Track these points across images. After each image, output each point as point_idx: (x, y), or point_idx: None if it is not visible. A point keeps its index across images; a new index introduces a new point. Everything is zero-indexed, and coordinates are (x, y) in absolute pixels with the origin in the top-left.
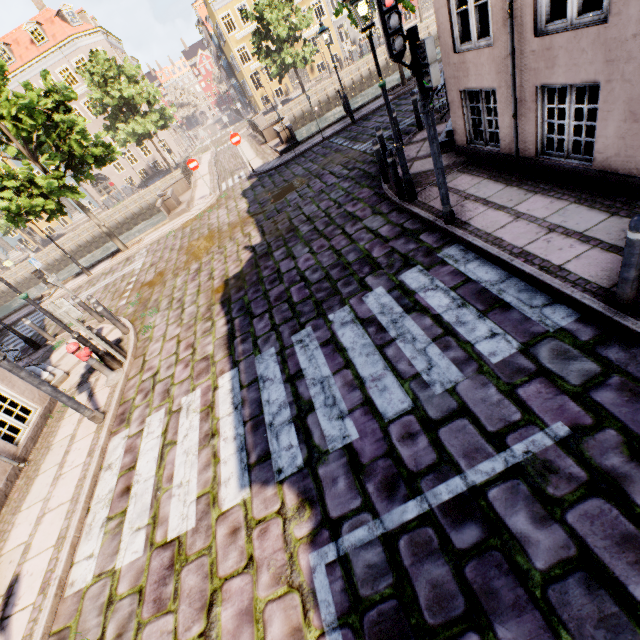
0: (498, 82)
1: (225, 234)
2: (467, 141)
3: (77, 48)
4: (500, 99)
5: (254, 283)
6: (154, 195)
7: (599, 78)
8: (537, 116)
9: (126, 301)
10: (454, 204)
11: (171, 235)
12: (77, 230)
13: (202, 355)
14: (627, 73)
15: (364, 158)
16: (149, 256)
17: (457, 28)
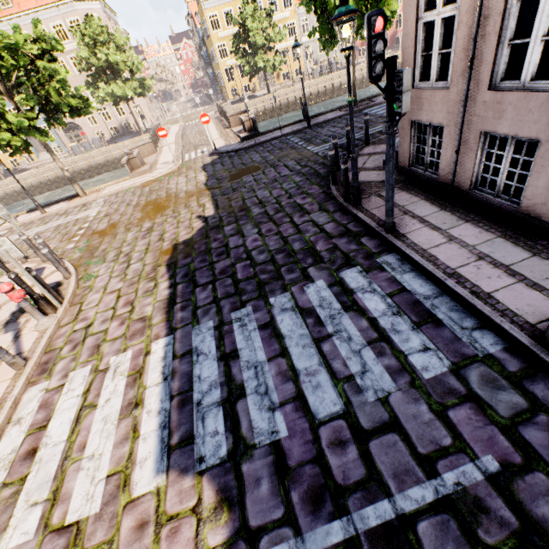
0: (447, 121)
1: (181, 200)
2: (409, 164)
3: (74, 10)
4: (446, 135)
5: (202, 252)
6: (121, 151)
7: (540, 136)
8: (477, 156)
9: (74, 245)
10: (394, 216)
11: (130, 191)
12: (41, 168)
13: (140, 315)
14: None
15: (316, 159)
16: (105, 206)
17: (419, 68)
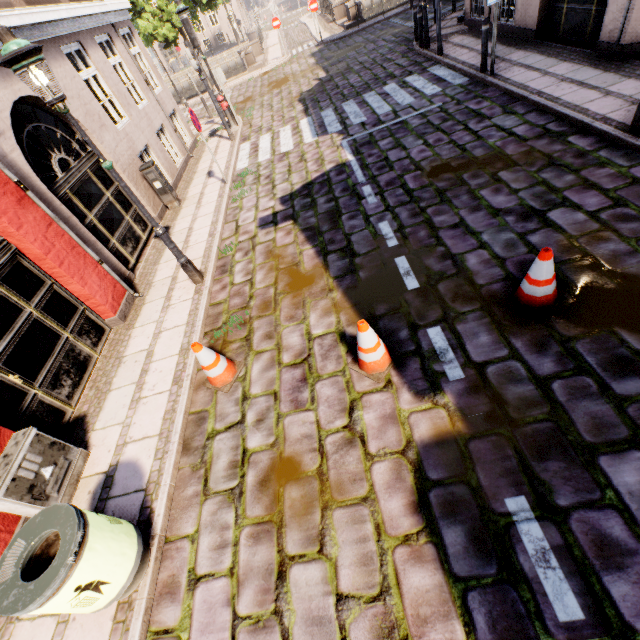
0: None
1: (298, 76)
2: (471, 15)
3: None
4: None
5: (321, 92)
6: (219, 65)
7: None
8: None
9: None
10: (447, 48)
11: (251, 81)
12: None
13: (289, 117)
14: None
15: (409, 31)
16: (235, 92)
17: None
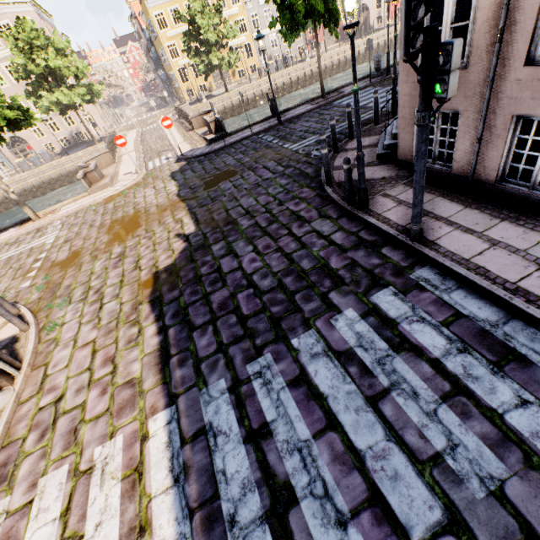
0: (465, 106)
1: (153, 216)
2: (412, 156)
3: (3, 13)
4: (463, 122)
5: (191, 281)
6: (75, 163)
7: None
8: (505, 144)
9: (30, 283)
10: None
11: (91, 209)
12: None
13: (125, 377)
14: None
15: (298, 157)
16: (64, 230)
17: None
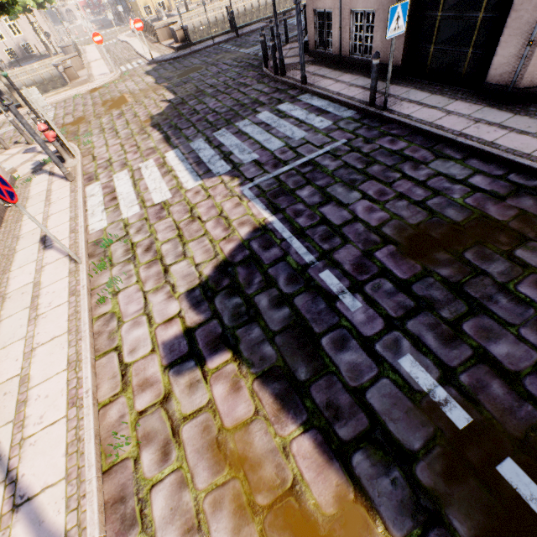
0: (333, 6)
1: (139, 95)
2: (316, 47)
3: None
4: (334, 17)
5: (177, 116)
6: (30, 76)
7: (375, 7)
8: (350, 29)
9: None
10: (307, 77)
11: (78, 97)
12: None
13: (147, 148)
14: (384, 6)
15: (249, 57)
16: (59, 110)
17: None
